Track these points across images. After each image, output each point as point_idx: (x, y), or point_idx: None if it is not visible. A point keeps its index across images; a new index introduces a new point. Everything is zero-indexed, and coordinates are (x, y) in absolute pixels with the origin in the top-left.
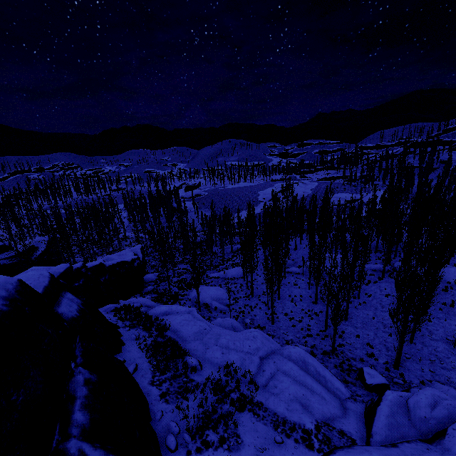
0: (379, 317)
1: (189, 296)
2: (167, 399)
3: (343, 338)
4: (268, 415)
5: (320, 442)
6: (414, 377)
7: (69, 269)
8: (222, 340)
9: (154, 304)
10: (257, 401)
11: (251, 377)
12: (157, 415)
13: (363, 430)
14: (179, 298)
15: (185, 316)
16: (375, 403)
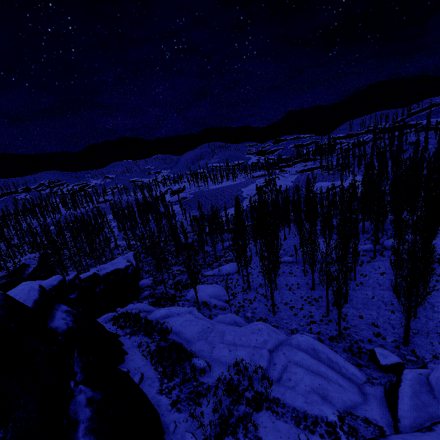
0: (378, 296)
1: (187, 297)
2: (178, 407)
3: (347, 320)
4: (287, 411)
5: (347, 434)
6: (425, 353)
7: (61, 281)
8: (227, 337)
9: (153, 308)
10: (273, 397)
11: (263, 372)
12: (170, 427)
13: (388, 415)
14: (177, 300)
15: (186, 317)
16: (395, 384)
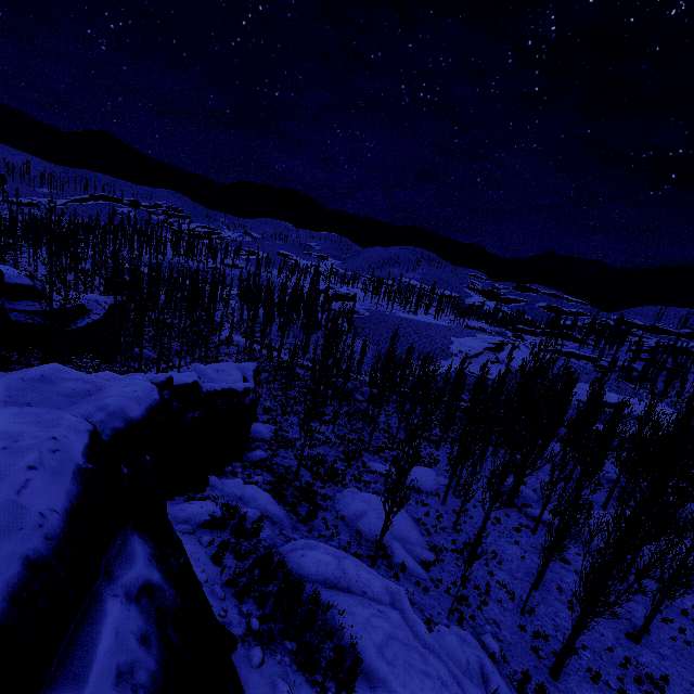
0: None
1: (341, 508)
2: None
3: None
4: None
5: None
6: None
7: (154, 408)
8: None
9: (282, 516)
10: None
11: None
12: None
13: None
14: (319, 505)
15: (392, 622)
16: None
